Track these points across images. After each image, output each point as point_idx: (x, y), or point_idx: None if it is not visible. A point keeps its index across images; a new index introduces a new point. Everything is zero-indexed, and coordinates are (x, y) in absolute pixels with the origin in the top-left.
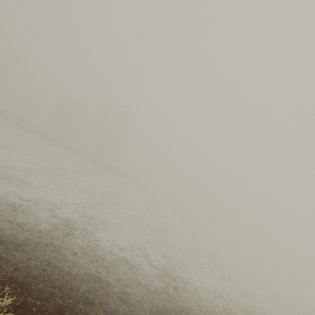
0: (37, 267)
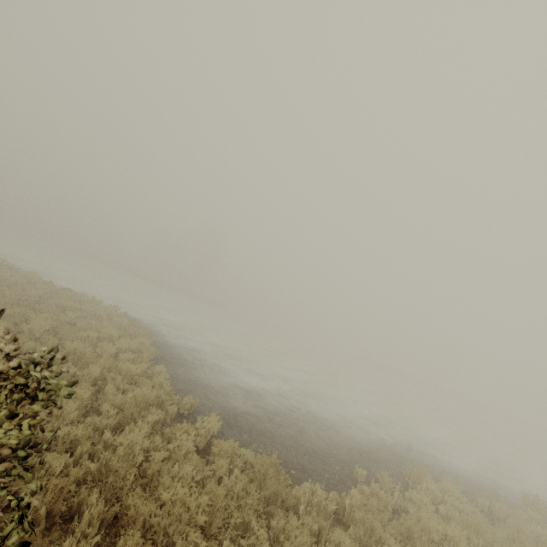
0: None
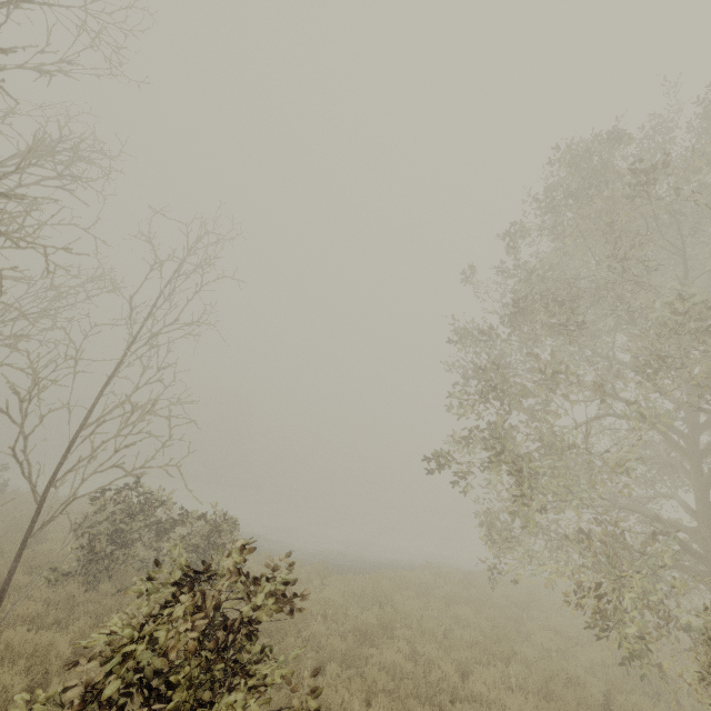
0: None
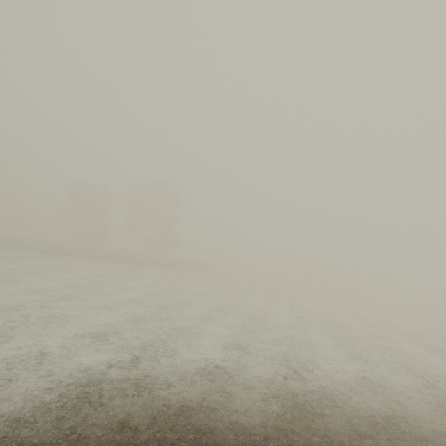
0: (352, 425)
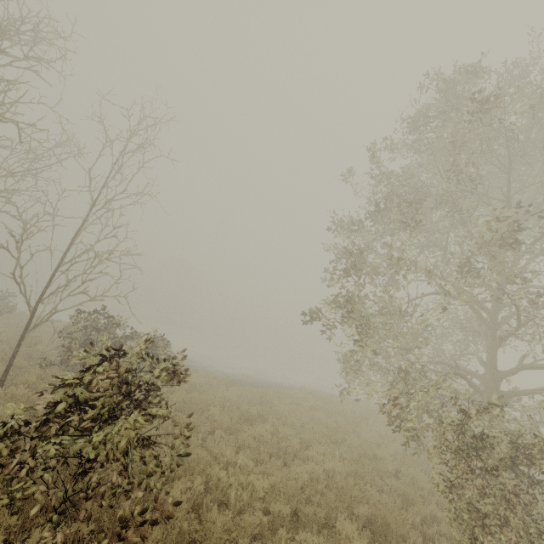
0: None
